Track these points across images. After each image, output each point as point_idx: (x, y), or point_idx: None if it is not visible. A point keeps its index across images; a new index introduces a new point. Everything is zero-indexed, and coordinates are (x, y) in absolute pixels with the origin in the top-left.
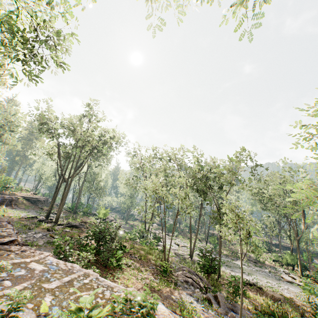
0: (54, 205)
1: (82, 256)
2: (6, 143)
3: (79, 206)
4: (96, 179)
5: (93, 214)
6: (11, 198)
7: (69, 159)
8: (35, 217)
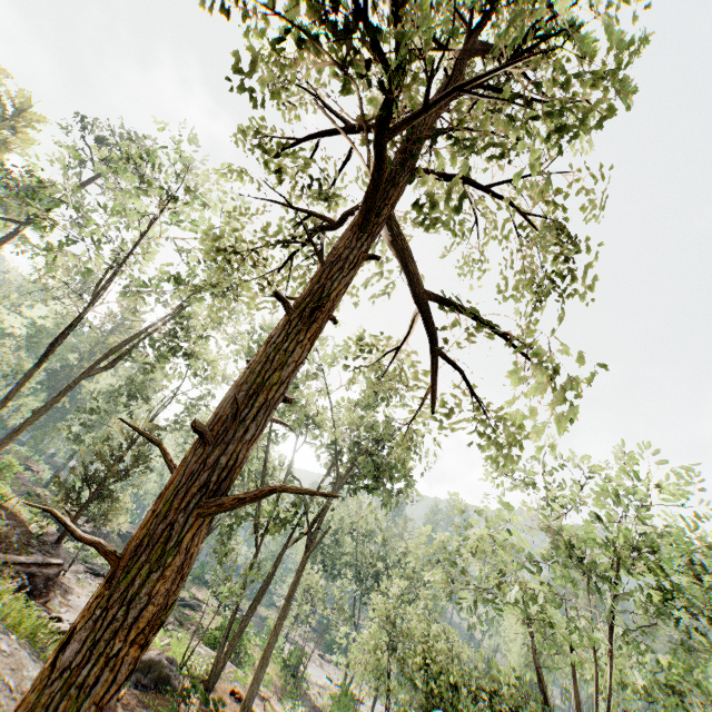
0: None
1: None
2: None
3: None
4: None
5: (205, 581)
6: (107, 532)
7: None
8: None
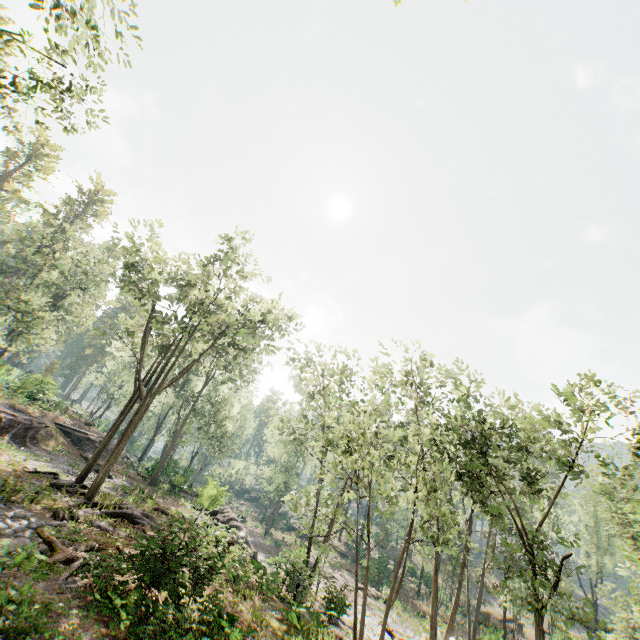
0: (120, 458)
1: (83, 632)
2: (67, 312)
3: (168, 469)
4: (218, 411)
5: (195, 496)
6: (30, 422)
7: (166, 351)
8: (51, 475)
